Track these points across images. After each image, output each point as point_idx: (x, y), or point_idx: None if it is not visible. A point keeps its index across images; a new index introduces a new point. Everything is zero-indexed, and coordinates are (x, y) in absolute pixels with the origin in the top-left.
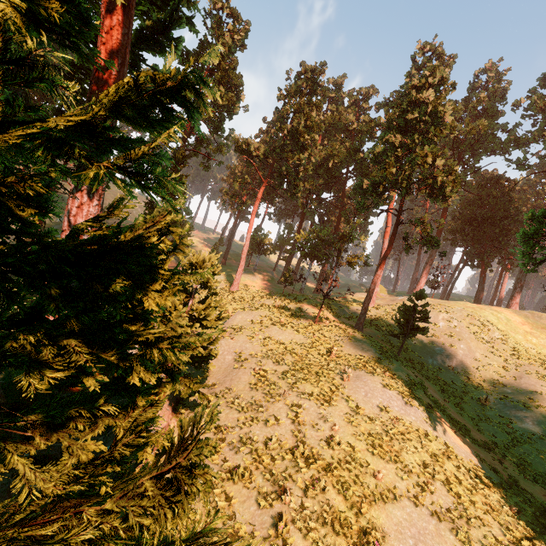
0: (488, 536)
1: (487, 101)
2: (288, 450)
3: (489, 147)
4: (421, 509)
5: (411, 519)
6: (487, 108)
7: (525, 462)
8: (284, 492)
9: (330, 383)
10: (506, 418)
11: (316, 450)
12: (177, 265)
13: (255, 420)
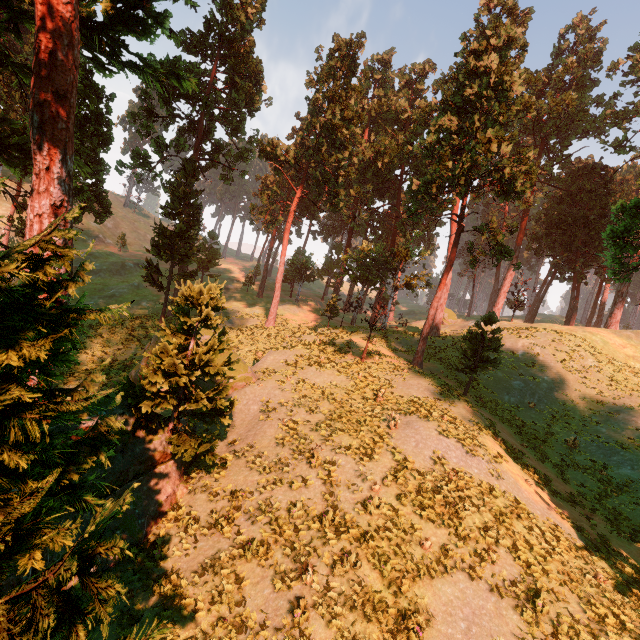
0: (562, 614)
1: (576, 67)
2: (316, 518)
3: (579, 127)
4: (479, 584)
5: (465, 596)
6: (577, 77)
7: (621, 516)
8: (306, 570)
9: (374, 433)
10: (598, 463)
11: (350, 517)
12: (78, 301)
13: (279, 482)
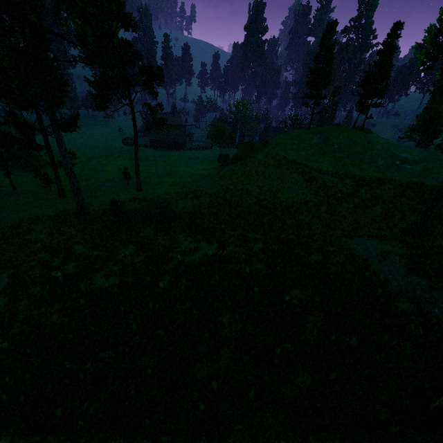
0: None
1: None
2: None
3: None
4: None
5: None
6: None
7: None
8: None
9: None
10: None
11: None
12: None
13: None
